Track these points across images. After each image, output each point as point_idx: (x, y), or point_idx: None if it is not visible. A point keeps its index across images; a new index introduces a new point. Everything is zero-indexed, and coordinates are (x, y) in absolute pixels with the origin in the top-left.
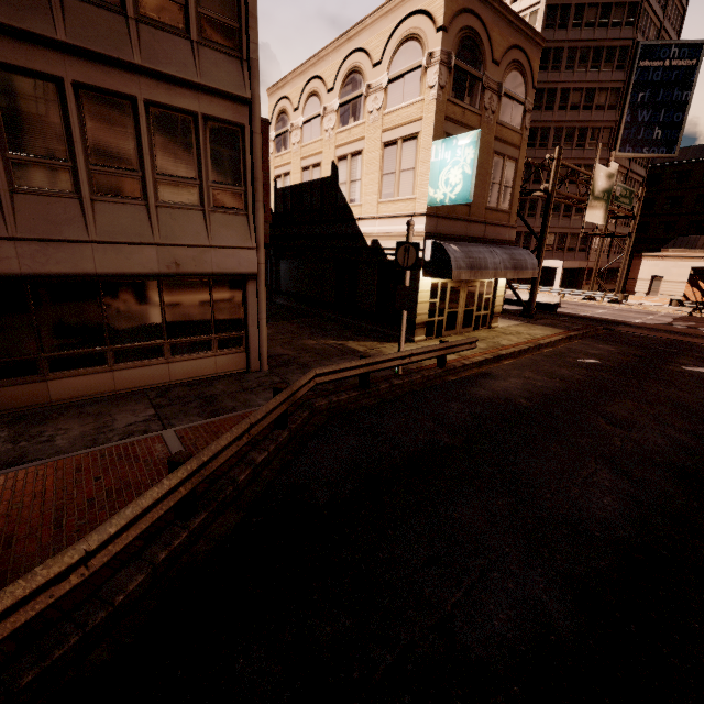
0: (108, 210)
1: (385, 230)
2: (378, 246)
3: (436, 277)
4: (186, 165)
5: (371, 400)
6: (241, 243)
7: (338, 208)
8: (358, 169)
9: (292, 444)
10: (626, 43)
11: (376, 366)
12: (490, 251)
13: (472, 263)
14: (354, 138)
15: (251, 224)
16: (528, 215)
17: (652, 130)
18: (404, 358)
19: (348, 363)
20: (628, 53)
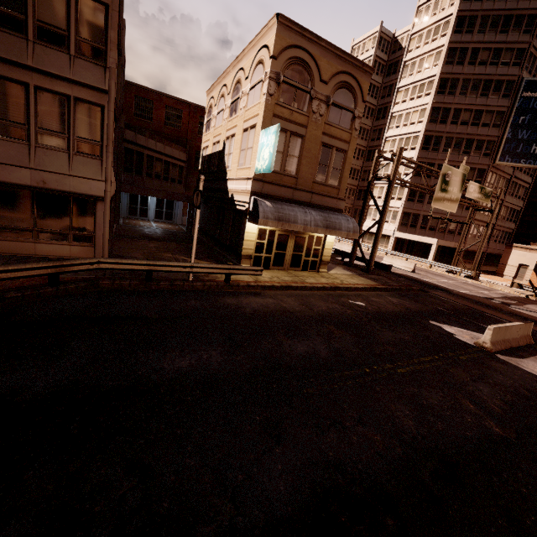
0: (2, 145)
1: (236, 188)
2: (233, 199)
3: (252, 223)
4: (59, 125)
5: (147, 289)
6: (94, 176)
7: (222, 171)
8: (232, 146)
9: (53, 297)
10: (512, 78)
11: (157, 268)
12: (304, 211)
13: (281, 217)
14: (233, 125)
15: (104, 166)
16: (418, 200)
17: (530, 146)
18: (185, 267)
19: (130, 260)
20: (514, 85)
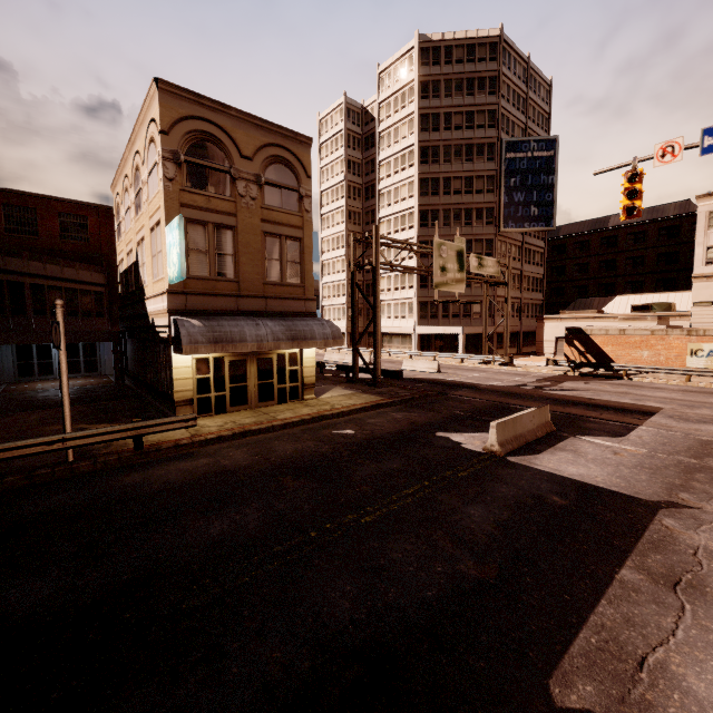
0: None
1: (155, 308)
2: (154, 325)
3: (177, 353)
4: None
5: None
6: None
7: (140, 289)
8: (144, 253)
9: None
10: (492, 140)
11: None
12: (256, 324)
13: (218, 337)
14: (141, 225)
15: None
16: (431, 286)
17: (529, 208)
18: (51, 443)
19: None
20: (495, 148)
